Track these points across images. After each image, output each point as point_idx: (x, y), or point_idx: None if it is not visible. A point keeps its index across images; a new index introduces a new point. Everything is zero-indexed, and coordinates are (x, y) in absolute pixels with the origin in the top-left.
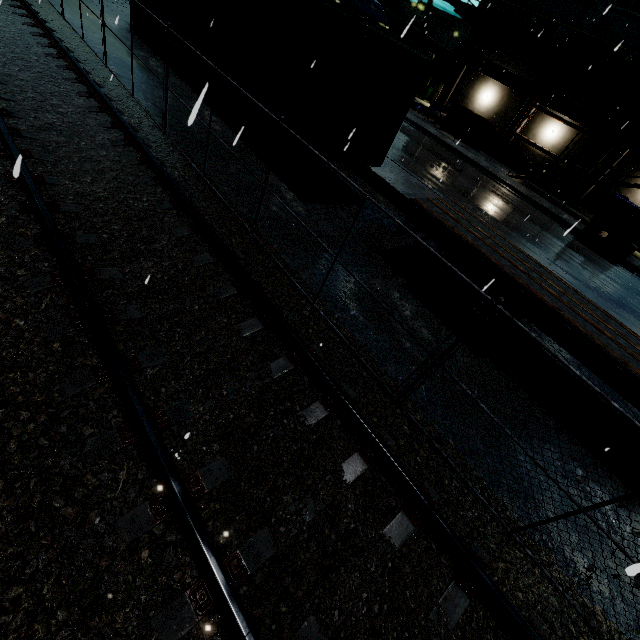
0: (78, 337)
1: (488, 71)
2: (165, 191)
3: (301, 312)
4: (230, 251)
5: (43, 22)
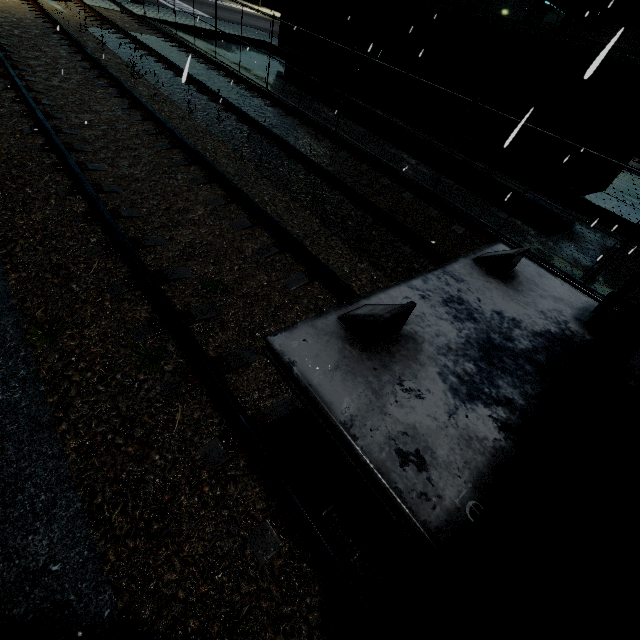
0: None
1: None
2: None
3: None
4: None
5: (282, 101)
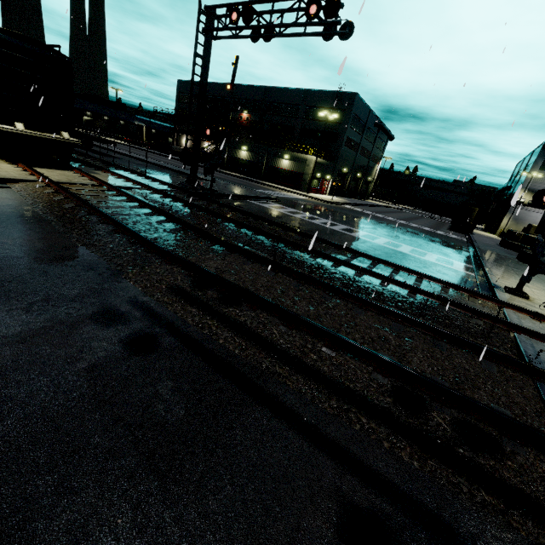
0: None
1: (180, 132)
2: None
3: None
4: None
5: None
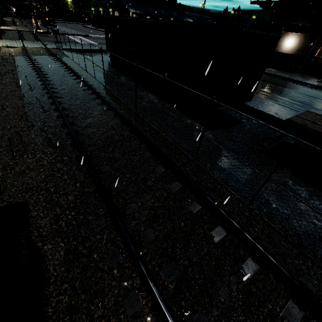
0: (125, 263)
1: (288, 29)
2: (145, 146)
3: (243, 214)
4: (190, 179)
5: (80, 76)
